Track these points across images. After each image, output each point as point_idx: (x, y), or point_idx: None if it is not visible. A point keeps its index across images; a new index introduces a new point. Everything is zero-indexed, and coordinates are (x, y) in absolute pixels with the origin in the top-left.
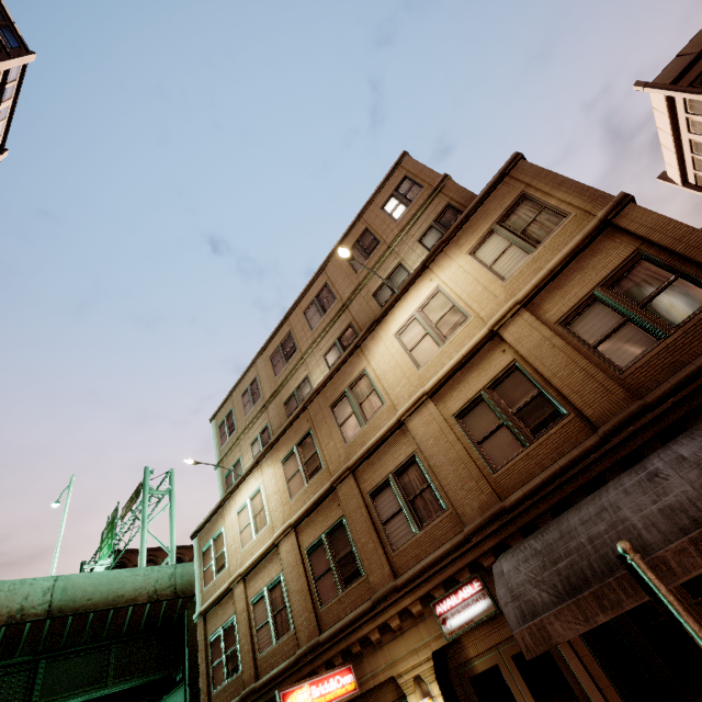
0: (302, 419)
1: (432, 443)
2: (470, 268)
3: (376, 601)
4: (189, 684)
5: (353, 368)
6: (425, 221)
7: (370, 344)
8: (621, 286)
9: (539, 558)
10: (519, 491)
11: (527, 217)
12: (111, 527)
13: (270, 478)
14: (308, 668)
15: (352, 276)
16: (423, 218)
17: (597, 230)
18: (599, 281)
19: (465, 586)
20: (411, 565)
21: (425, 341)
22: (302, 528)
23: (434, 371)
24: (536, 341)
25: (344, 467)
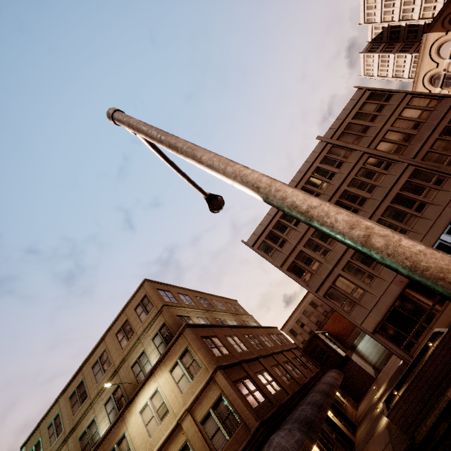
0: None
1: None
2: (170, 381)
3: None
4: None
5: (119, 430)
6: (155, 328)
7: (127, 415)
8: (217, 410)
9: None
10: None
11: (189, 361)
12: None
13: None
14: None
15: (120, 350)
16: (154, 326)
17: (209, 381)
18: (211, 404)
19: None
20: None
21: (152, 420)
22: None
23: (157, 441)
24: (193, 432)
25: None
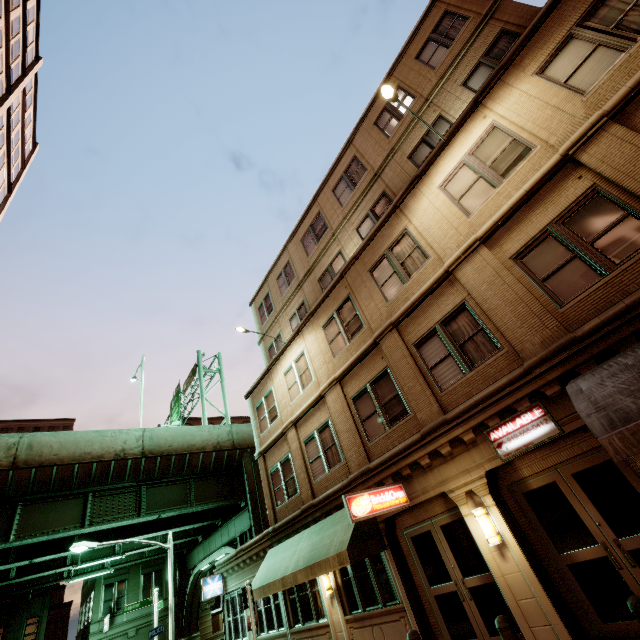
0: (340, 287)
1: (486, 288)
2: (536, 90)
3: (425, 433)
4: (251, 509)
5: (392, 229)
6: (470, 59)
7: (410, 203)
8: None
9: (632, 371)
10: (595, 320)
11: (623, 5)
12: (176, 398)
13: (312, 343)
14: (361, 488)
15: (384, 143)
16: (469, 56)
17: None
18: None
19: (524, 414)
20: (461, 402)
21: (476, 186)
22: (346, 381)
23: (488, 215)
24: (628, 156)
25: (387, 323)
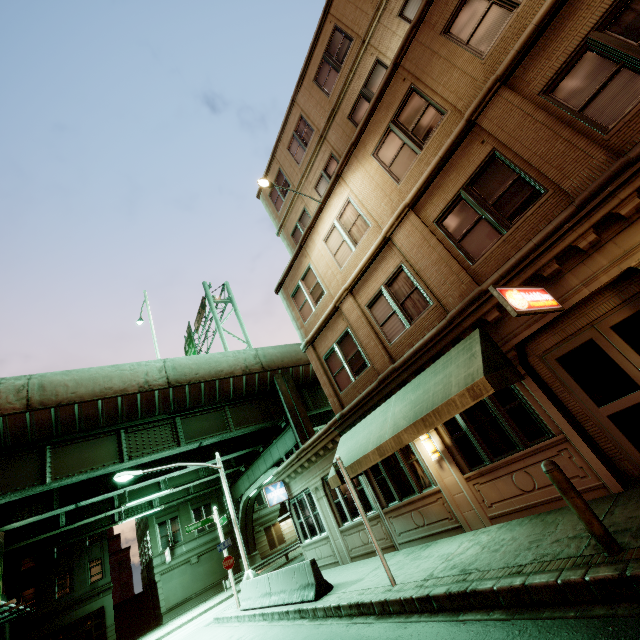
0: (393, 85)
1: None
2: None
3: (585, 200)
4: (294, 426)
5: None
6: None
7: None
8: None
9: None
10: None
11: None
12: (190, 340)
13: (360, 182)
14: (471, 319)
15: None
16: None
17: None
18: None
19: None
20: None
21: None
22: (422, 204)
23: None
24: None
25: (489, 83)
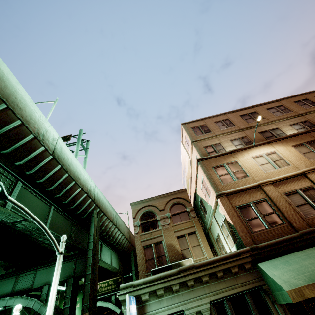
0: (305, 136)
1: None
2: None
3: None
4: (91, 257)
5: None
6: None
7: None
8: None
9: None
10: None
11: None
12: None
13: (283, 150)
14: None
15: (302, 108)
16: None
17: None
18: None
19: None
20: None
21: None
22: None
23: None
24: None
25: None
